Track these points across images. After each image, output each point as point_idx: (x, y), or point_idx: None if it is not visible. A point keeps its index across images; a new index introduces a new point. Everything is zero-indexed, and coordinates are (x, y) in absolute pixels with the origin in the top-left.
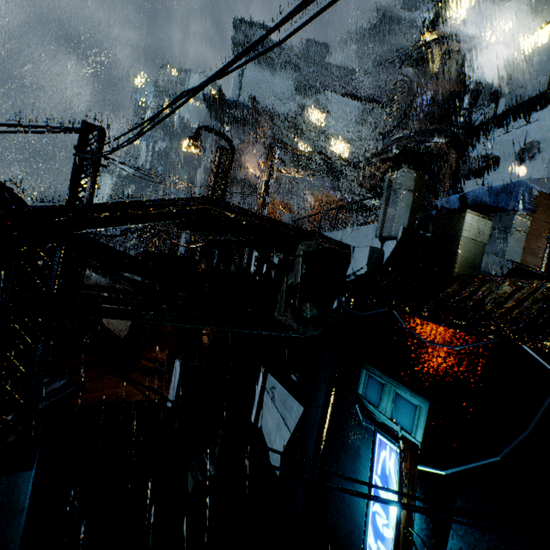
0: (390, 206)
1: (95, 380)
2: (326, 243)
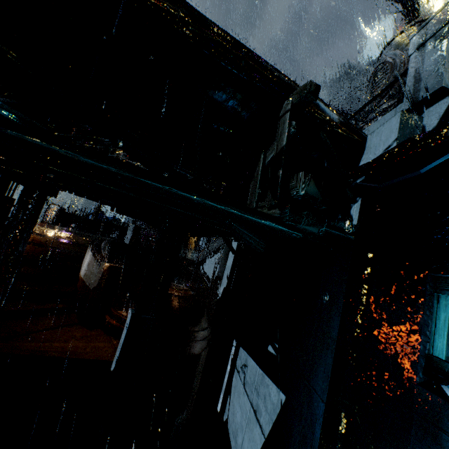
0: (429, 57)
1: (51, 330)
2: (325, 114)
